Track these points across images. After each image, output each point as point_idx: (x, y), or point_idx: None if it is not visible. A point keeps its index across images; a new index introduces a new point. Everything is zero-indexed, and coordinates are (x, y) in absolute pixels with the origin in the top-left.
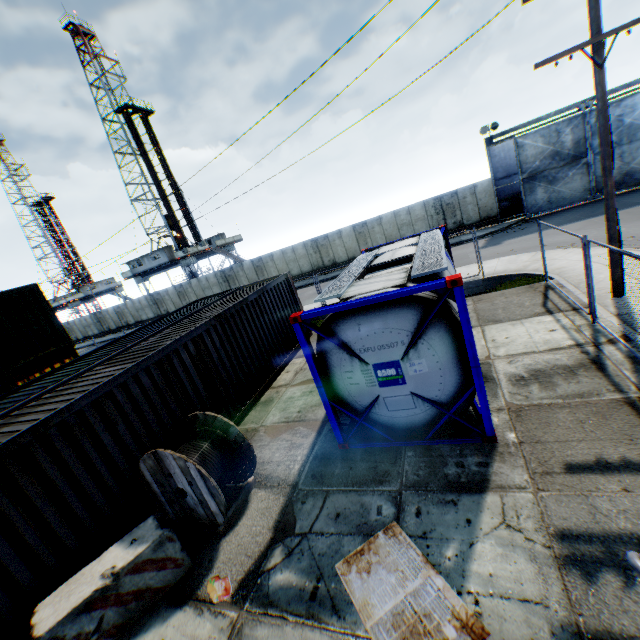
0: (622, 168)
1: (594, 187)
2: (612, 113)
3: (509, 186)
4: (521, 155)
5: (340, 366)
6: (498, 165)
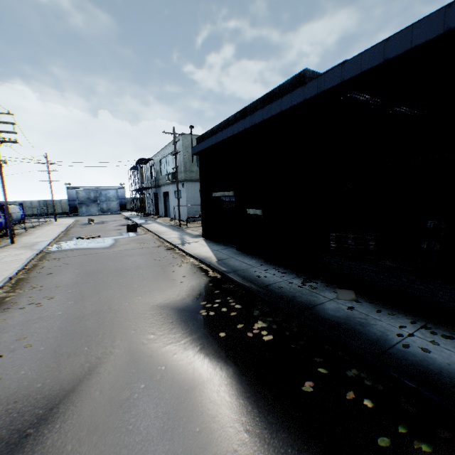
0: (108, 207)
1: (101, 210)
2: (105, 192)
3: (74, 203)
4: (79, 195)
5: None
6: (71, 196)
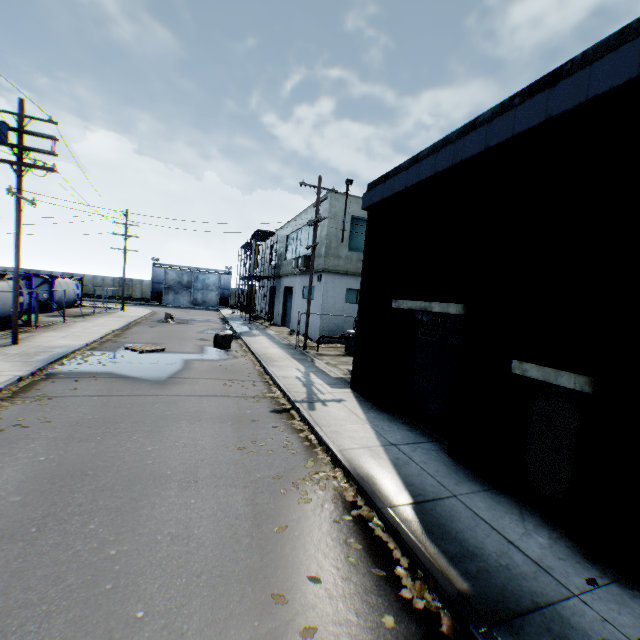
0: (203, 299)
1: (193, 302)
2: (203, 277)
3: (159, 287)
4: (167, 277)
5: None
6: (156, 276)
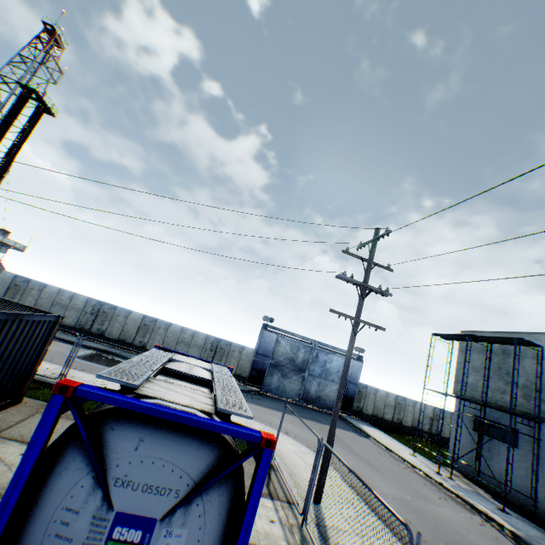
0: (318, 392)
1: (302, 395)
2: (324, 357)
3: (262, 362)
4: (277, 347)
5: (67, 493)
6: (263, 344)
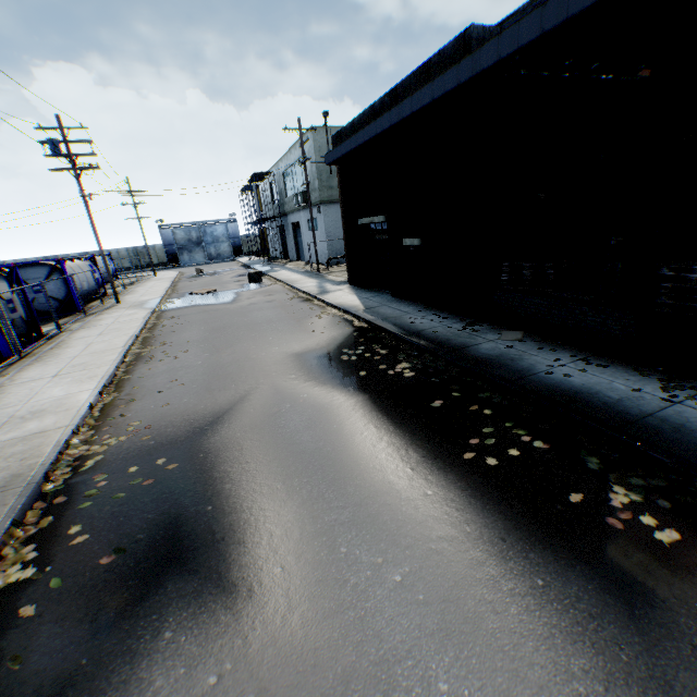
0: (217, 252)
1: (208, 257)
2: (210, 230)
3: (172, 249)
4: (176, 237)
5: None
6: (166, 239)
